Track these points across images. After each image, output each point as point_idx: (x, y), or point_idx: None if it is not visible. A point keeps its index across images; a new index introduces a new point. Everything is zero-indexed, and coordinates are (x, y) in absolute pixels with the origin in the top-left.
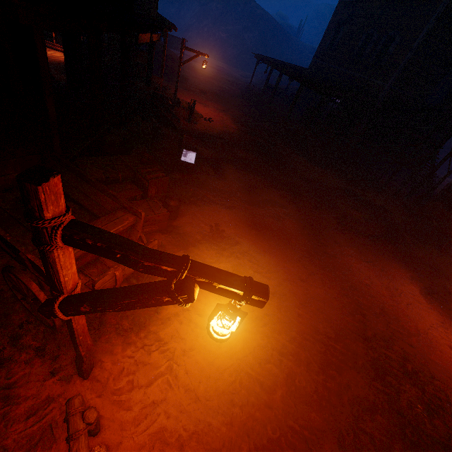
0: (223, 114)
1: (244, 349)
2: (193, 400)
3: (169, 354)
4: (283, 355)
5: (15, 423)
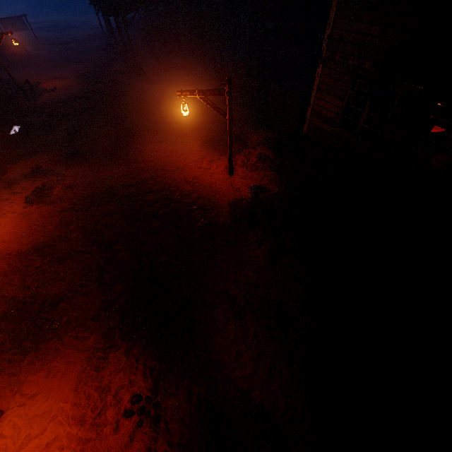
0: (71, 78)
1: (38, 217)
2: (1, 243)
3: None
4: (63, 211)
5: None
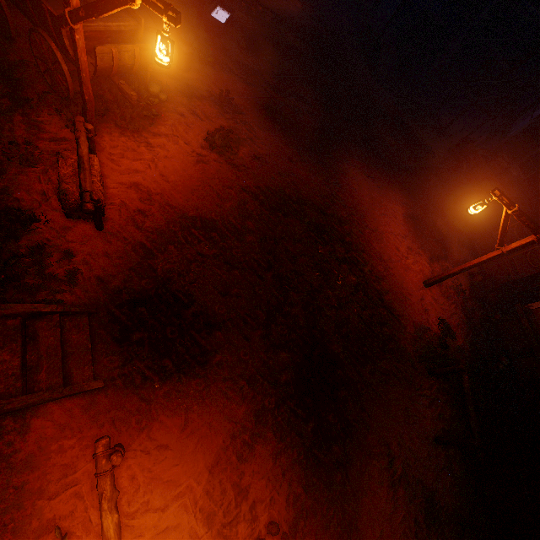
0: None
1: (215, 175)
2: (164, 180)
3: (153, 153)
4: (245, 191)
5: (43, 140)
